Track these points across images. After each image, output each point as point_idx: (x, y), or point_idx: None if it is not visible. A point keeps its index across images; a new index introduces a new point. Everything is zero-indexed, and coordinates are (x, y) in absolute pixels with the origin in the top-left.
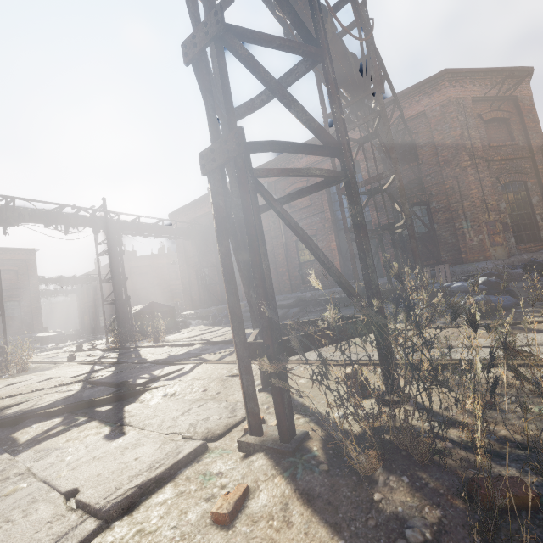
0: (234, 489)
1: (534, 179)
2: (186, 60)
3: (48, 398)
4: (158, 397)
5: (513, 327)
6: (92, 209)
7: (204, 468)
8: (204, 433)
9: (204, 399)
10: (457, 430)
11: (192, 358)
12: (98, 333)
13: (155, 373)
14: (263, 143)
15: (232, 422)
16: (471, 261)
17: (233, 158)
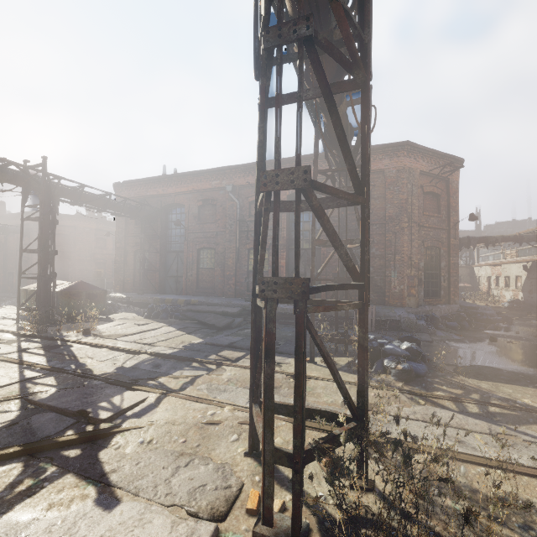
0: None
1: (446, 248)
2: (263, 189)
3: None
4: (134, 443)
5: (427, 399)
6: (28, 166)
7: None
8: (209, 509)
9: (186, 453)
10: (409, 523)
11: (150, 381)
12: None
13: (116, 402)
14: (319, 289)
15: (231, 496)
16: (391, 305)
17: (295, 299)
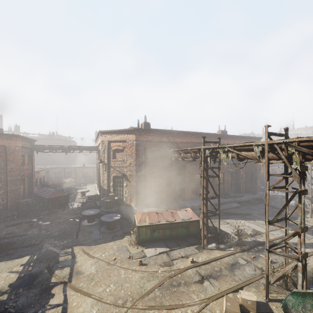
0: None
1: None
2: None
3: None
4: None
5: None
6: None
7: None
8: None
9: None
10: None
11: None
12: None
13: None
14: None
15: None
16: (257, 191)
17: None
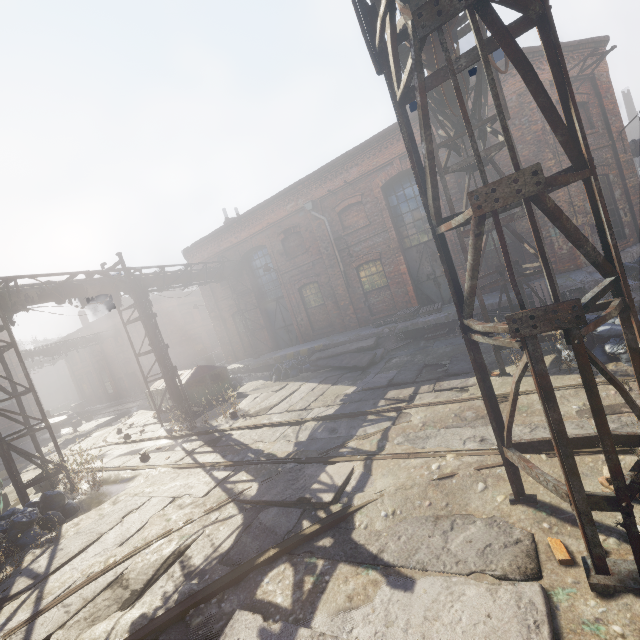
0: (634, 635)
1: (615, 170)
2: (478, 213)
3: (218, 533)
4: (379, 519)
5: None
6: (110, 270)
7: (575, 616)
8: (516, 569)
9: (440, 515)
10: None
11: (341, 450)
12: (108, 402)
13: (327, 481)
14: (587, 305)
15: (530, 551)
16: (561, 272)
17: (566, 328)
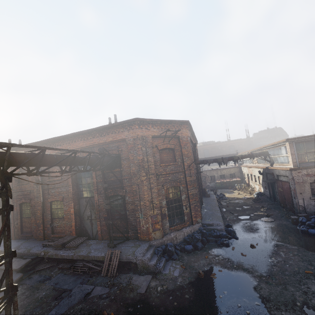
0: None
1: (184, 184)
2: None
3: None
4: None
5: None
6: None
7: None
8: None
9: None
10: None
11: None
12: None
13: None
14: None
15: None
16: (142, 239)
17: None
